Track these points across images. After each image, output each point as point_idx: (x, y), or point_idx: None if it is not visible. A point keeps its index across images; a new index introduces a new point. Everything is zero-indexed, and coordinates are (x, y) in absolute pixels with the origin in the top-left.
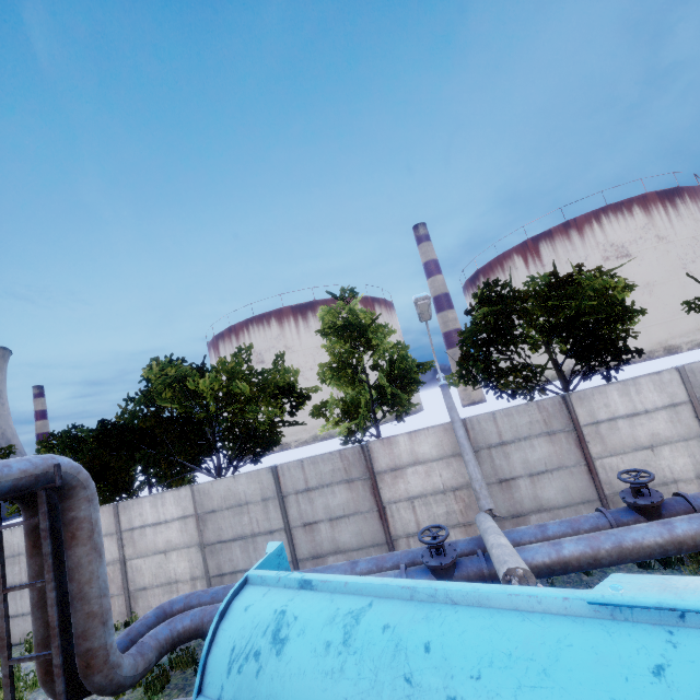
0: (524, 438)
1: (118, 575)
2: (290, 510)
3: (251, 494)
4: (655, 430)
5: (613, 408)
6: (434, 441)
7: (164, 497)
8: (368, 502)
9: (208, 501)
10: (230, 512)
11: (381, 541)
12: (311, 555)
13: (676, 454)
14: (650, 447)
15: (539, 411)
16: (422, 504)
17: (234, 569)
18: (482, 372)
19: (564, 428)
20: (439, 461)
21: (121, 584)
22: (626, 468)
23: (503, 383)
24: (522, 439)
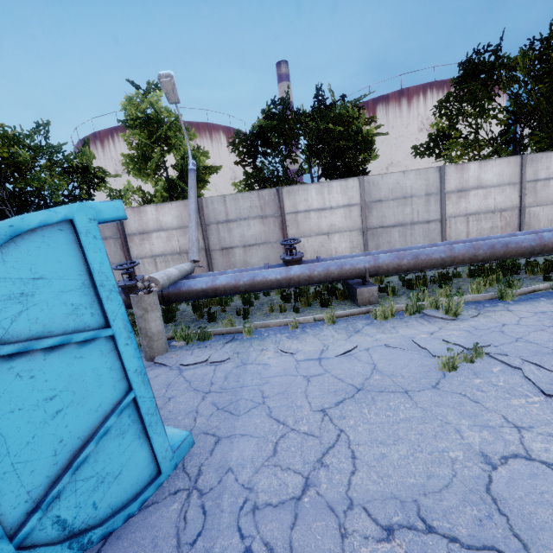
0: (244, 218)
1: None
2: None
3: None
4: (334, 222)
5: (310, 203)
6: (176, 214)
7: None
8: (118, 256)
9: None
10: None
11: None
12: None
13: (342, 240)
14: (327, 234)
15: (259, 199)
16: (163, 261)
17: None
18: (260, 181)
19: (274, 214)
20: (178, 229)
21: None
22: (308, 247)
23: None
24: (243, 219)
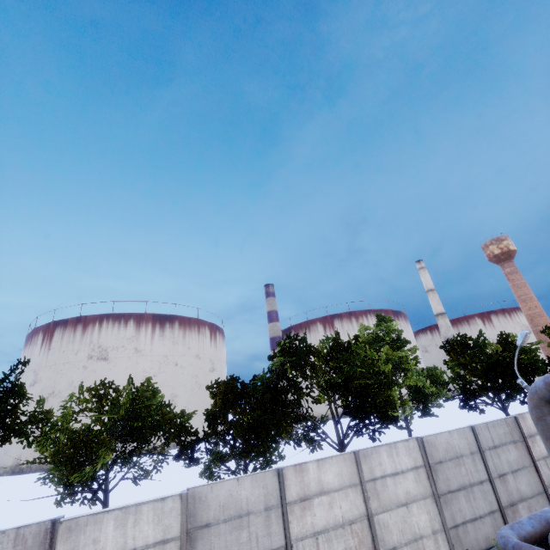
0: None
1: (367, 534)
2: (488, 463)
3: (462, 448)
4: None
5: None
6: None
7: (397, 446)
8: (527, 459)
9: (435, 452)
10: (452, 463)
11: (541, 490)
12: (508, 502)
13: None
14: None
15: None
16: None
17: (464, 519)
18: (461, 388)
19: None
20: None
21: (372, 545)
22: None
23: (486, 396)
24: None
